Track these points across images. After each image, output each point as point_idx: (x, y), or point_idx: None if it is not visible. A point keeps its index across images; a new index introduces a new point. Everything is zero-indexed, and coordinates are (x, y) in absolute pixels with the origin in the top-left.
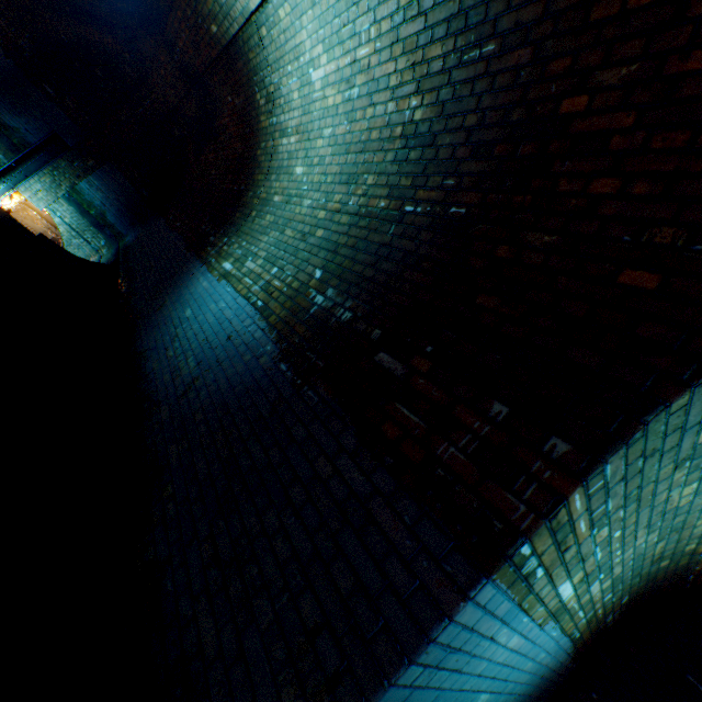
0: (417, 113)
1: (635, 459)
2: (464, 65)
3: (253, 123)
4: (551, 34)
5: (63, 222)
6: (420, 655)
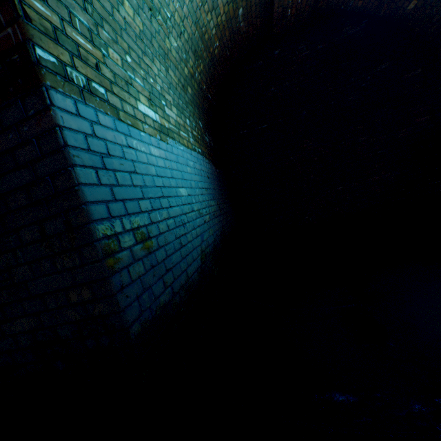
0: None
1: None
2: None
3: None
4: None
5: None
6: (72, 159)
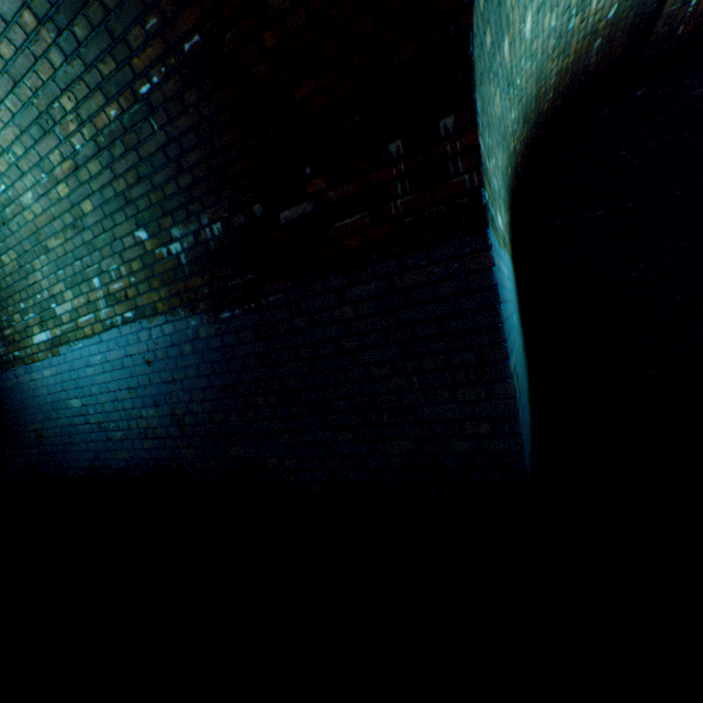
0: None
1: (480, 90)
2: None
3: None
4: None
5: None
6: (499, 297)
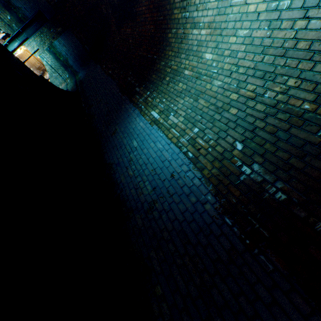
0: None
1: None
2: None
3: (167, 13)
4: None
5: (47, 64)
6: None
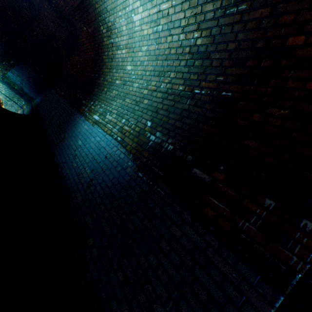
0: (198, 41)
1: None
2: (227, 16)
3: (100, 42)
4: (282, 1)
5: (1, 93)
6: None
